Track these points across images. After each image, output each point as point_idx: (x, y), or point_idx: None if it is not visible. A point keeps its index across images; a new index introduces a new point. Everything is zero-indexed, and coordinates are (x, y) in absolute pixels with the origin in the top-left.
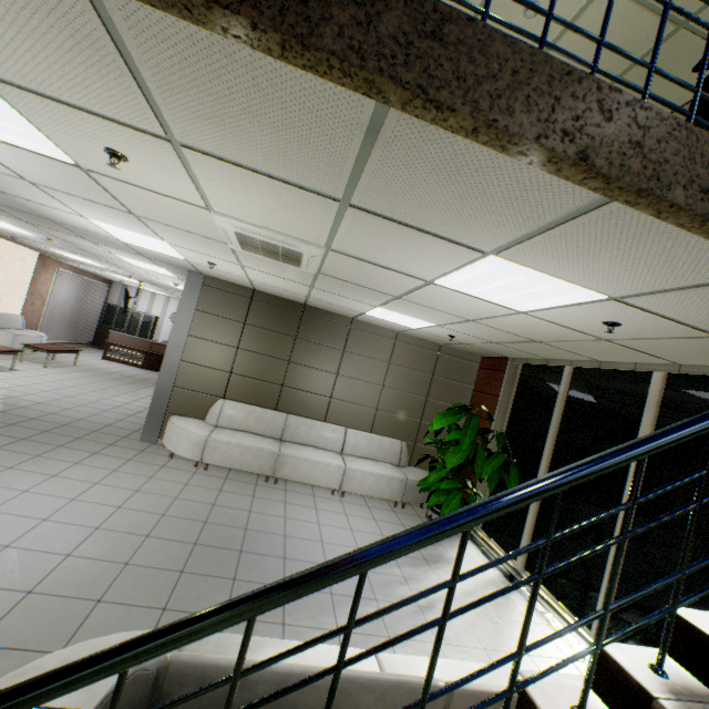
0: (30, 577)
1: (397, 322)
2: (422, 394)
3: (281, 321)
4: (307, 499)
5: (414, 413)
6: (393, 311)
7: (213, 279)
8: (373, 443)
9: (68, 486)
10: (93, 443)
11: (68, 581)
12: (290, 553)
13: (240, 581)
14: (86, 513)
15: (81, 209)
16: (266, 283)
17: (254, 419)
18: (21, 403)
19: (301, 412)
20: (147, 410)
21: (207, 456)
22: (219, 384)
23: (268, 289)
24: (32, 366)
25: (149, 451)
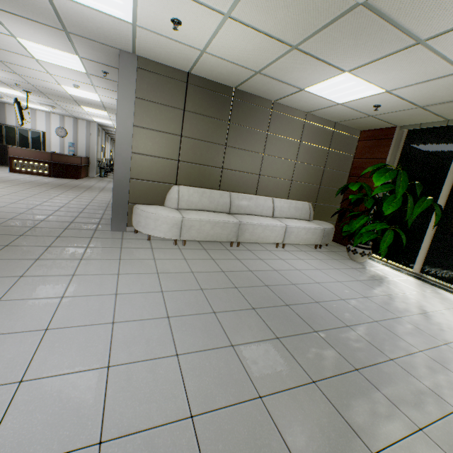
0: (171, 397)
1: (329, 97)
2: (321, 165)
3: (216, 107)
4: (268, 253)
5: (316, 181)
6: (357, 77)
7: (146, 61)
8: (292, 207)
9: (97, 283)
10: (76, 239)
11: (209, 386)
12: (314, 297)
13: (320, 331)
14: (142, 305)
15: None
16: (223, 54)
17: (206, 199)
18: None
19: (238, 189)
20: (89, 206)
21: (185, 234)
22: (170, 173)
23: (210, 69)
24: None
25: (127, 238)
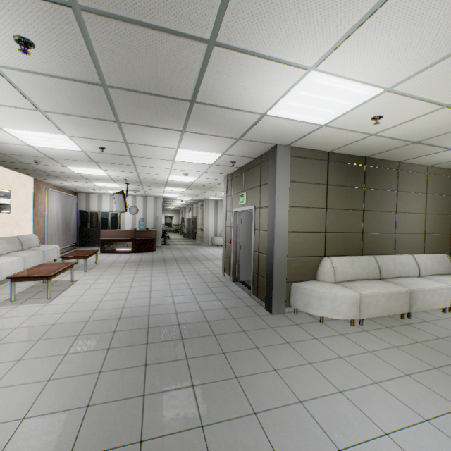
0: None
1: None
2: (448, 213)
3: (352, 177)
4: None
5: (446, 230)
6: None
7: (296, 149)
8: (433, 261)
9: (380, 402)
10: (262, 332)
11: None
12: None
13: None
14: None
15: (361, 42)
16: (394, 133)
17: (357, 267)
18: (140, 312)
19: (378, 251)
20: (208, 284)
21: (363, 313)
22: (319, 245)
23: (359, 146)
24: (76, 273)
25: (299, 323)
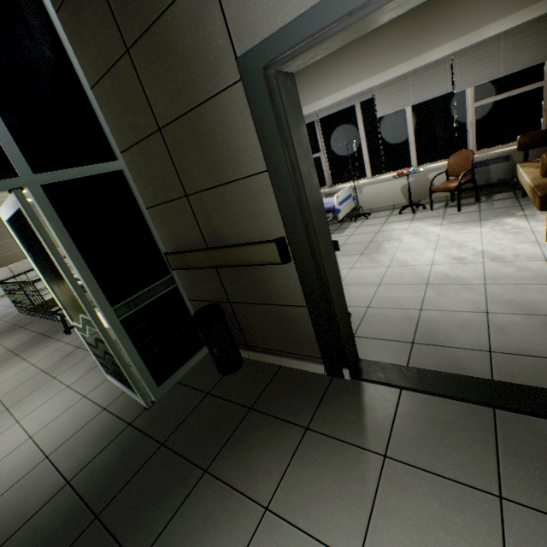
0: None
1: None
2: None
3: None
4: None
5: None
6: None
7: None
8: None
9: None
10: None
11: None
12: None
13: None
14: None
15: None
16: None
17: None
18: None
19: None
20: None
21: None
22: None
23: None
24: None
25: None
